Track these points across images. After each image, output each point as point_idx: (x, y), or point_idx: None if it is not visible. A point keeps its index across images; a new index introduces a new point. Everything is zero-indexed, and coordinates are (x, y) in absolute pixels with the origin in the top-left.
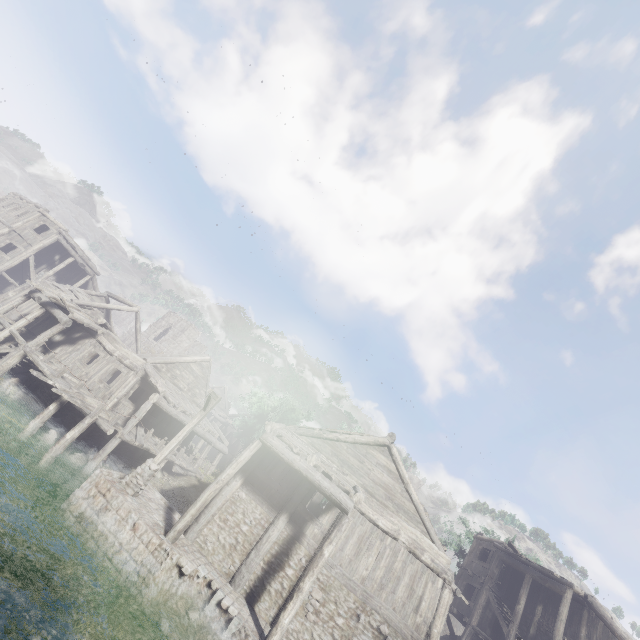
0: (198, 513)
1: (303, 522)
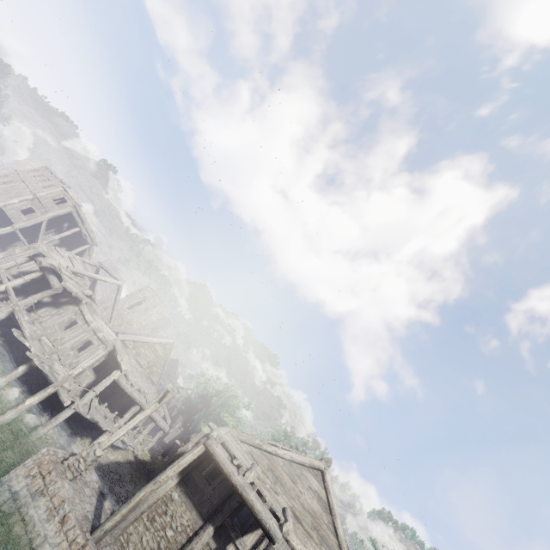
0: (129, 513)
1: (227, 538)
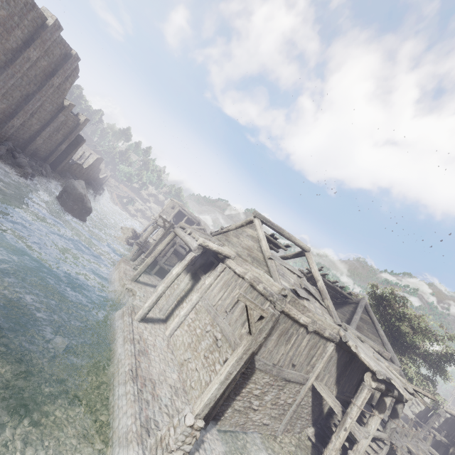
0: (144, 268)
1: (199, 279)
